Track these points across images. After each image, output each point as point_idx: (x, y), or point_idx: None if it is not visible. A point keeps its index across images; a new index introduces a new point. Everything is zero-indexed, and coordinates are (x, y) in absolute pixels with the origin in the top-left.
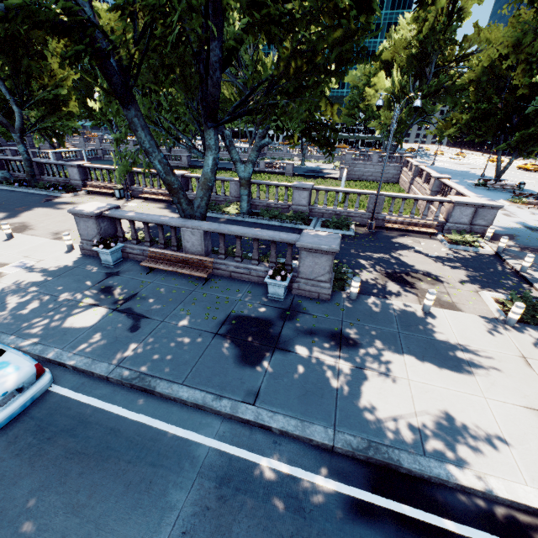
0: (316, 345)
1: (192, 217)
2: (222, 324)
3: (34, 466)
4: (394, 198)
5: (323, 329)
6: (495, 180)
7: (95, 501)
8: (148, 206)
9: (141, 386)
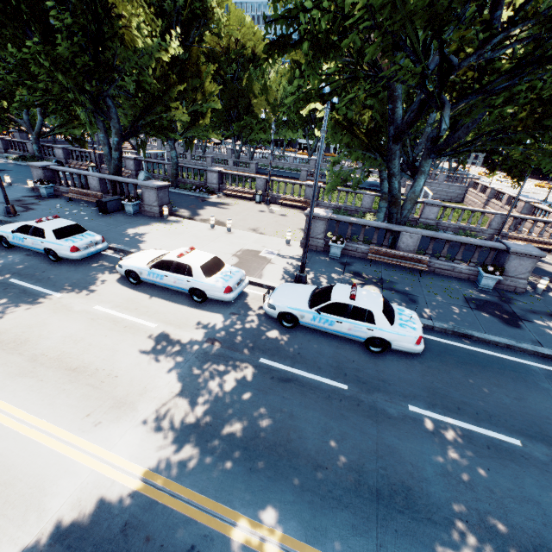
0: (545, 320)
1: (399, 224)
2: (467, 302)
3: (448, 366)
4: (516, 219)
5: (539, 311)
6: None
7: (503, 383)
8: (290, 211)
9: (462, 332)
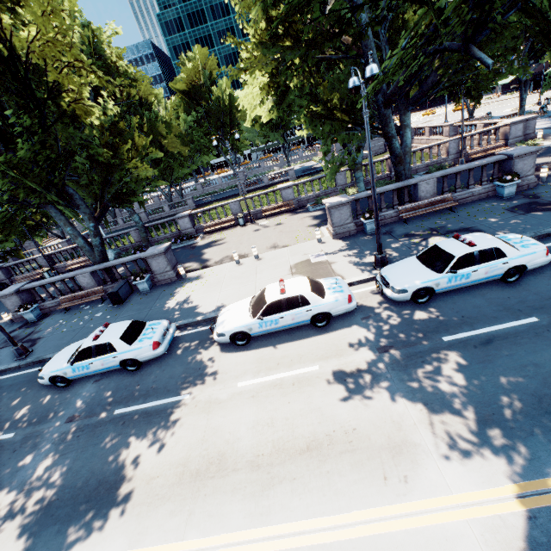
0: None
1: (408, 178)
2: (513, 212)
3: None
4: (465, 138)
5: None
6: (470, 118)
7: None
8: (280, 218)
9: (546, 233)
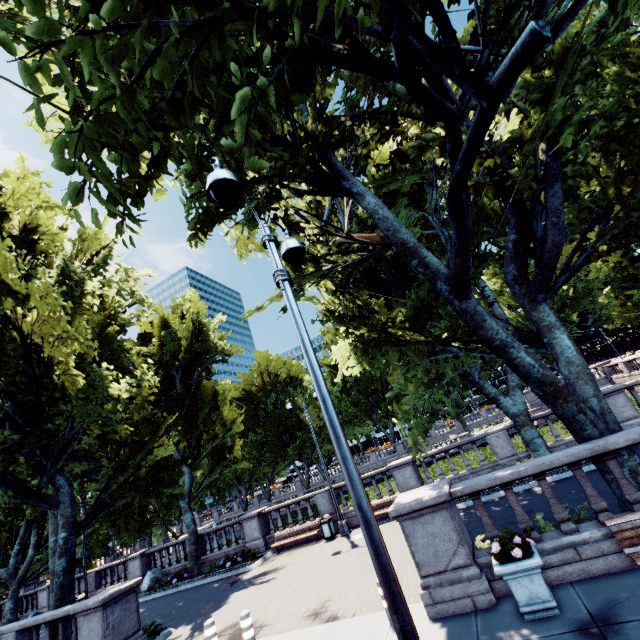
0: None
1: (610, 432)
2: None
3: None
4: None
5: None
6: None
7: None
8: (387, 526)
9: None
